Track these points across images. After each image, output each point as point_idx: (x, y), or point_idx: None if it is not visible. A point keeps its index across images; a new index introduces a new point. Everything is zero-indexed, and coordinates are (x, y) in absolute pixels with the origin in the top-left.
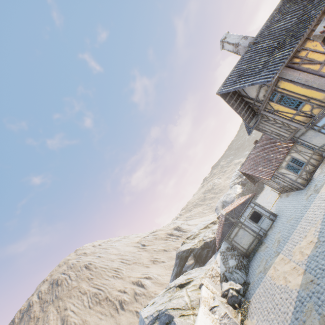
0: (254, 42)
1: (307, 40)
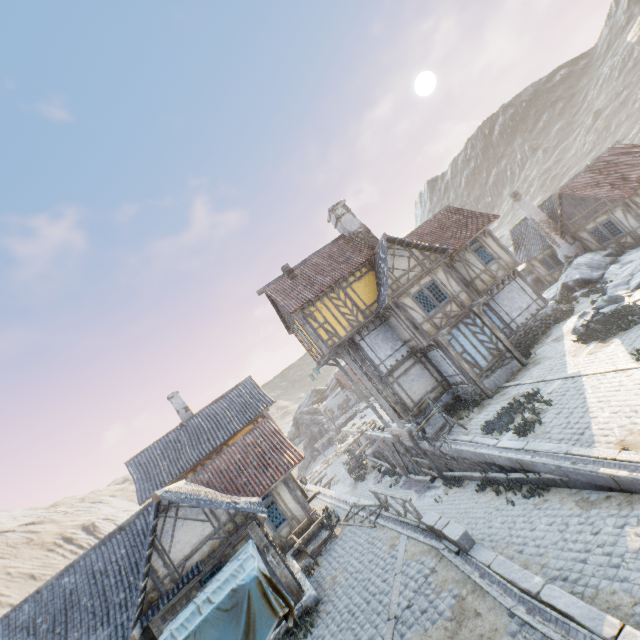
0: (185, 425)
1: (193, 470)
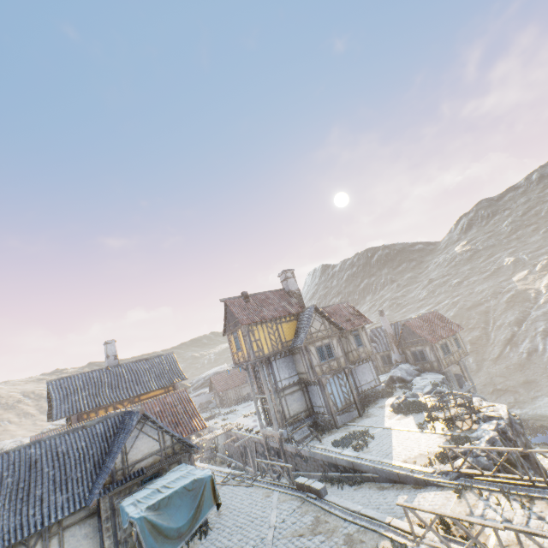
0: (110, 369)
1: (105, 408)
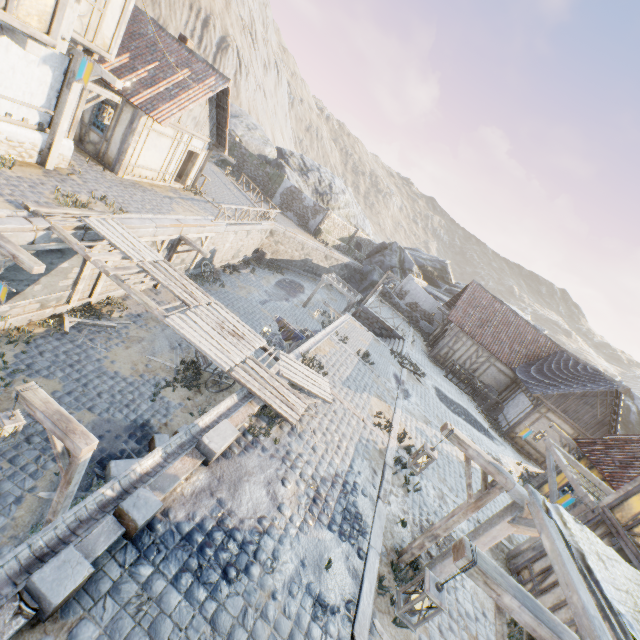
0: None
1: None
